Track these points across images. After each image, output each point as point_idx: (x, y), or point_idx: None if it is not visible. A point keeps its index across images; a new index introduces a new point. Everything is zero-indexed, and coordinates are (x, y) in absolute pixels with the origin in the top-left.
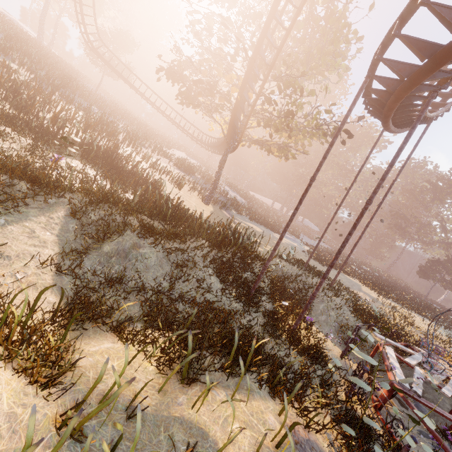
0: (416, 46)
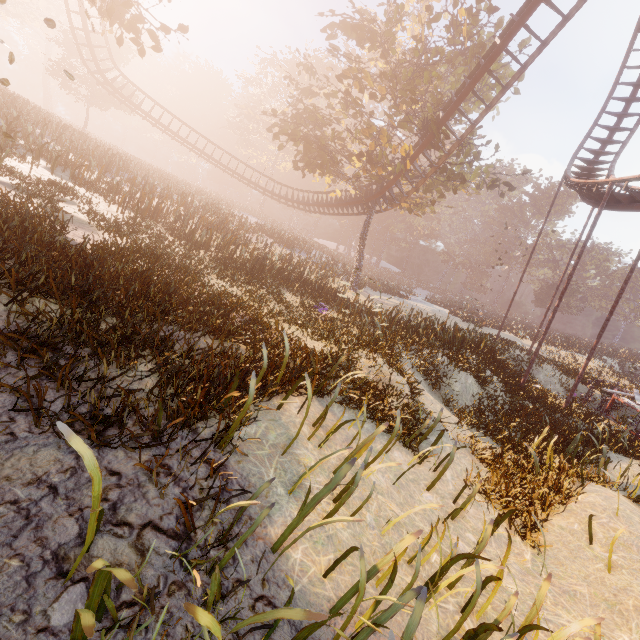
0: None
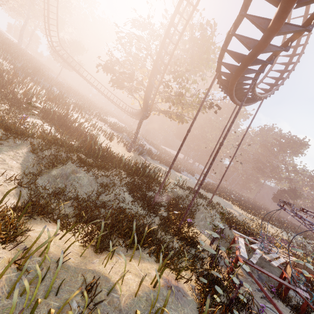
0: (234, 55)
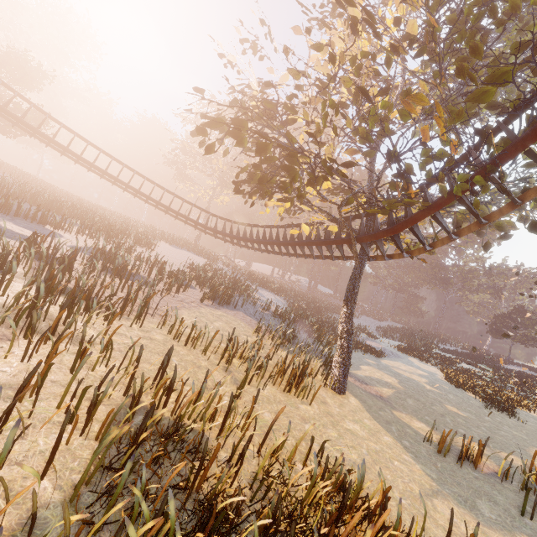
0: None
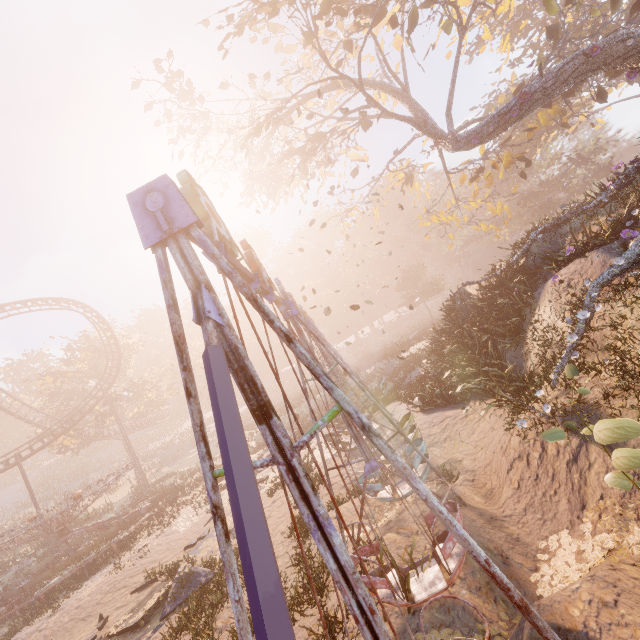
0: None
